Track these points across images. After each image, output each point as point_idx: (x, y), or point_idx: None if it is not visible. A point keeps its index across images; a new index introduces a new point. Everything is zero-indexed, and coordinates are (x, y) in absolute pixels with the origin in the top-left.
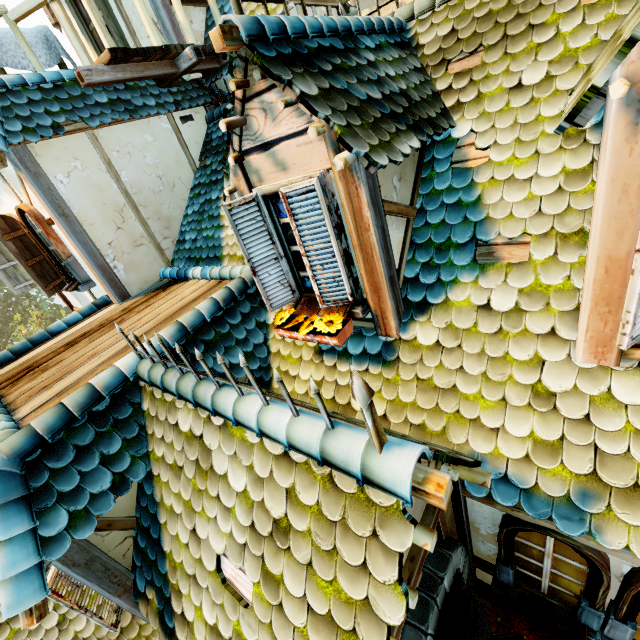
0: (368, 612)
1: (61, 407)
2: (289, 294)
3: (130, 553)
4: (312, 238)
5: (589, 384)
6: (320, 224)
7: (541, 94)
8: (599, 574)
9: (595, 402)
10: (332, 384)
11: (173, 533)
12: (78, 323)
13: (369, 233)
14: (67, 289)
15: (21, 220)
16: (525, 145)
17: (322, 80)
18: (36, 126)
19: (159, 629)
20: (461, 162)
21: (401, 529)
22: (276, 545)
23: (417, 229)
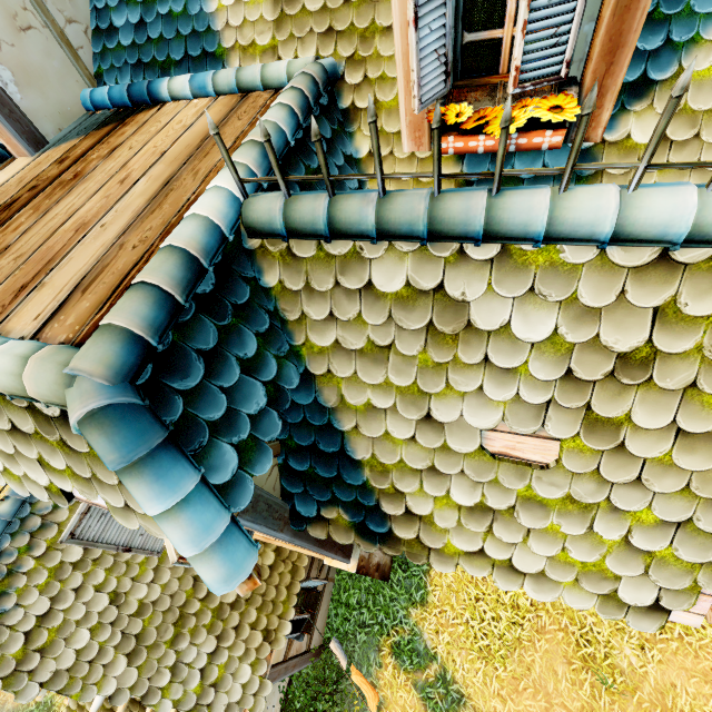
0: None
1: (150, 289)
2: (440, 81)
3: (277, 484)
4: None
5: None
6: None
7: None
8: None
9: None
10: None
11: (376, 435)
12: None
13: None
14: None
15: None
16: None
17: None
18: None
19: (358, 541)
20: None
21: None
22: (620, 384)
23: None
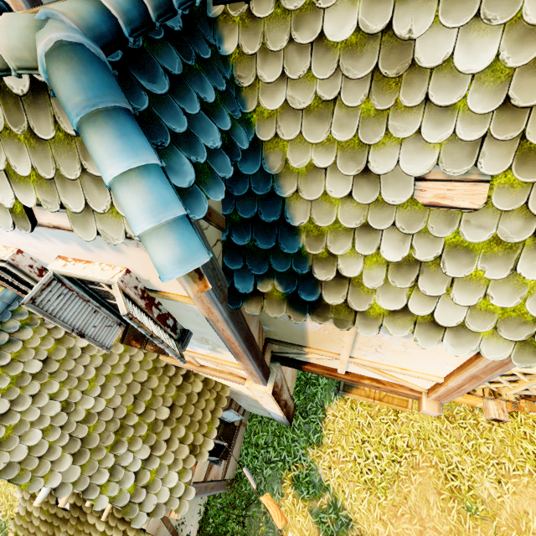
0: None
1: None
2: None
3: (220, 261)
4: None
5: None
6: None
7: None
8: None
9: None
10: None
11: (315, 196)
12: None
13: None
14: None
15: None
16: None
17: None
18: None
19: (289, 313)
20: None
21: None
22: None
23: None
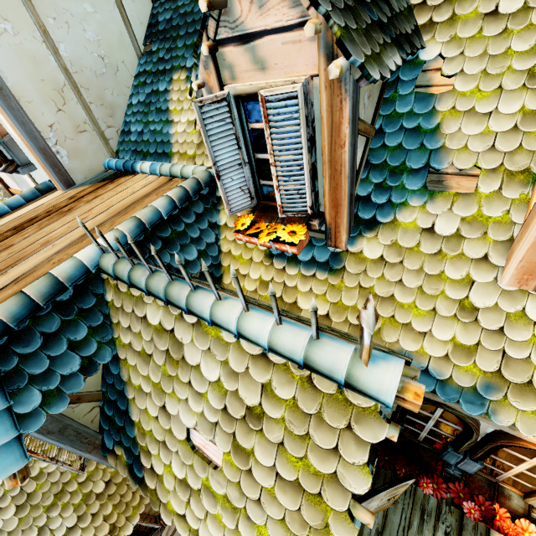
0: (335, 483)
1: (24, 296)
2: (247, 200)
3: (97, 419)
4: (284, 148)
5: (508, 303)
6: (295, 135)
7: (515, 26)
8: (471, 433)
9: (510, 318)
10: (280, 285)
11: (142, 407)
12: (21, 207)
13: (343, 150)
14: (4, 170)
15: None
16: (490, 78)
17: None
18: None
19: (128, 477)
20: (424, 87)
21: (376, 426)
22: (248, 426)
23: (374, 150)
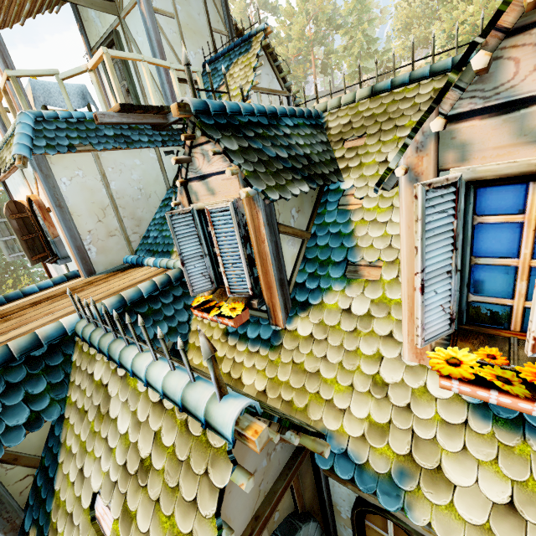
0: None
1: (5, 347)
2: (209, 284)
3: (27, 491)
4: (226, 243)
5: (412, 378)
6: (232, 234)
7: None
8: None
9: (415, 393)
10: (230, 360)
11: (65, 472)
12: (48, 288)
13: (264, 244)
14: (48, 261)
15: (28, 206)
16: (385, 199)
17: (243, 141)
18: (56, 144)
19: None
20: (345, 205)
21: (224, 467)
22: (138, 483)
23: (309, 248)
